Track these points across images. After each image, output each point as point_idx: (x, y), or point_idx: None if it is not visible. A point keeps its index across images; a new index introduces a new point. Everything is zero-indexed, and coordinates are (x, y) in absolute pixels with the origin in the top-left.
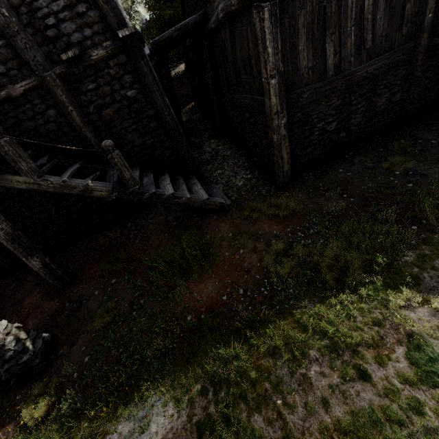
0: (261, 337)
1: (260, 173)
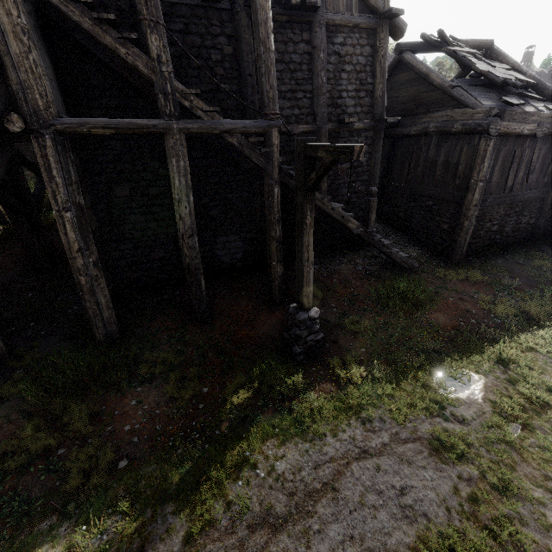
0: (514, 343)
1: (429, 251)
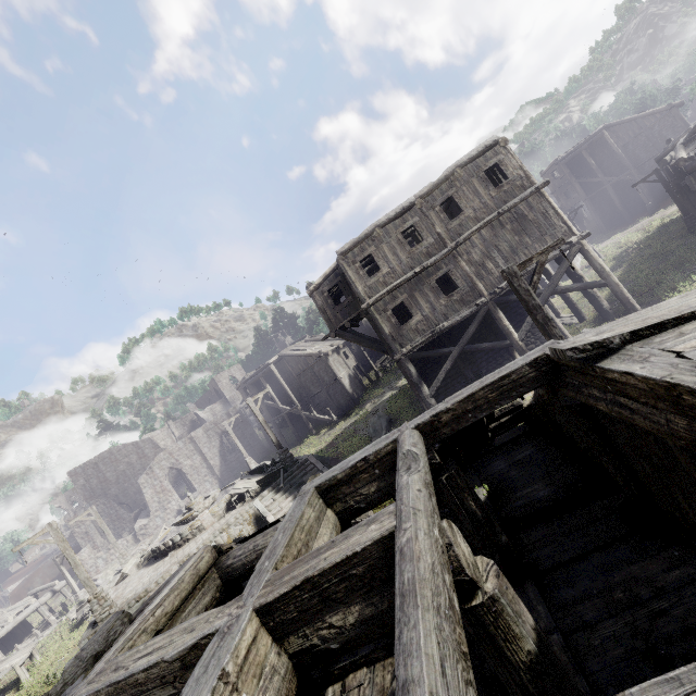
0: None
1: None
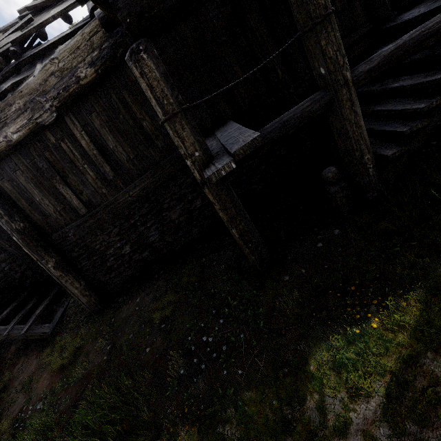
0: None
1: None
